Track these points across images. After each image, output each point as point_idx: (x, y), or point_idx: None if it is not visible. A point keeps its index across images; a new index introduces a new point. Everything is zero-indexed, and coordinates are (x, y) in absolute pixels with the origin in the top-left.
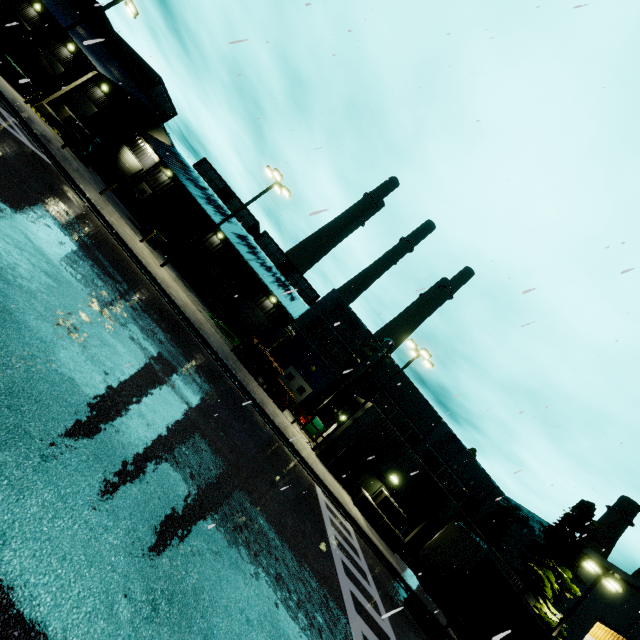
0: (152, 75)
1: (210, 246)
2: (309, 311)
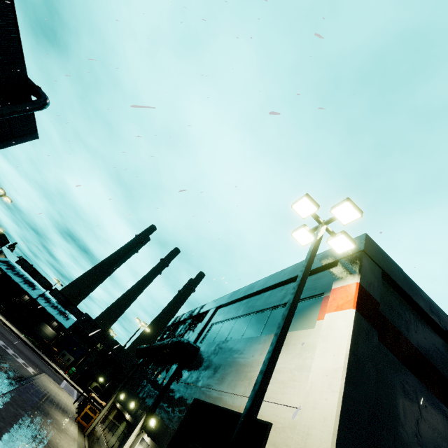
0: (0, 234)
1: (23, 301)
2: (74, 324)
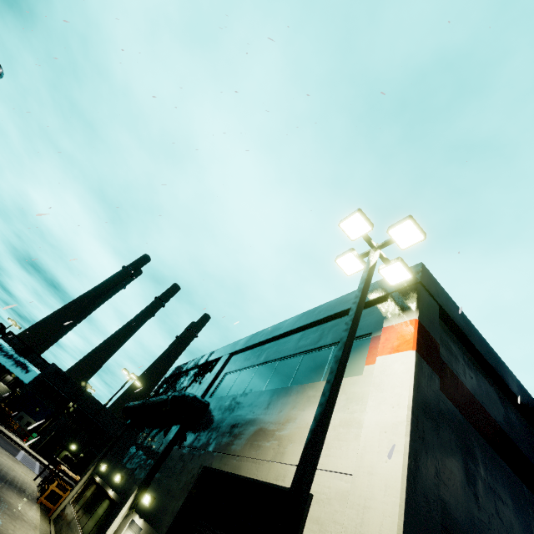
0: None
1: None
2: (36, 378)
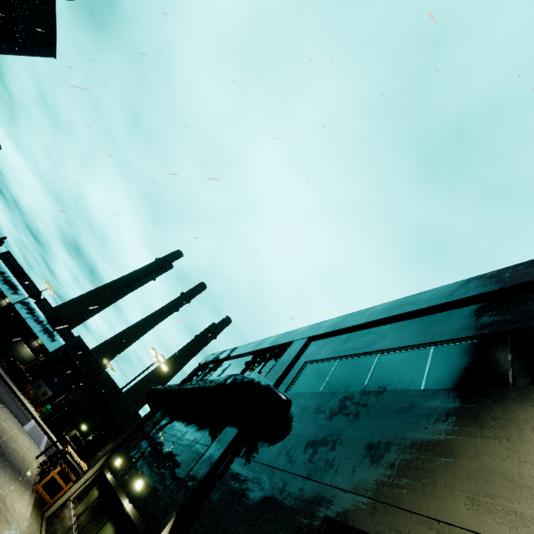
0: None
1: None
2: (60, 347)
